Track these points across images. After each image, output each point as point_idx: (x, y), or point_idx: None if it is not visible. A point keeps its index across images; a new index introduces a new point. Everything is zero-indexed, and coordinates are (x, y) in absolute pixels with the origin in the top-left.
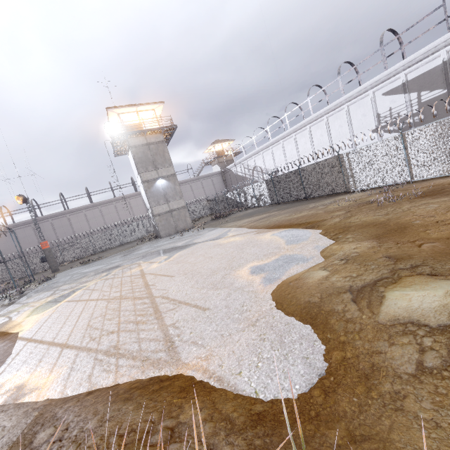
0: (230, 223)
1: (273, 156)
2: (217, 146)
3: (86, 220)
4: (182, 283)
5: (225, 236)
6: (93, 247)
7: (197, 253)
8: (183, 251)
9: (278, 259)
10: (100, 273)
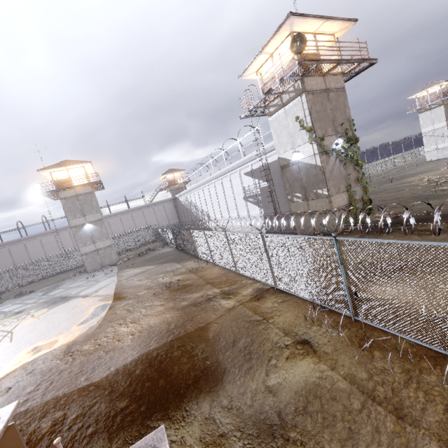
0: (128, 270)
1: (199, 197)
2: (170, 175)
3: (41, 245)
4: (2, 352)
5: (93, 294)
6: (41, 273)
7: (55, 314)
8: (58, 306)
9: (51, 341)
10: (3, 319)
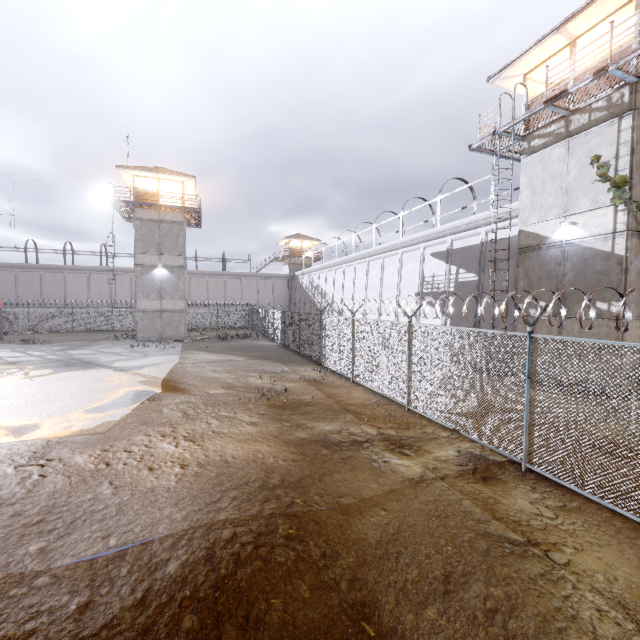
0: (199, 352)
1: (335, 280)
2: (296, 242)
3: (87, 285)
4: None
5: (133, 370)
6: (73, 323)
7: (60, 382)
8: (72, 372)
9: (25, 425)
10: None
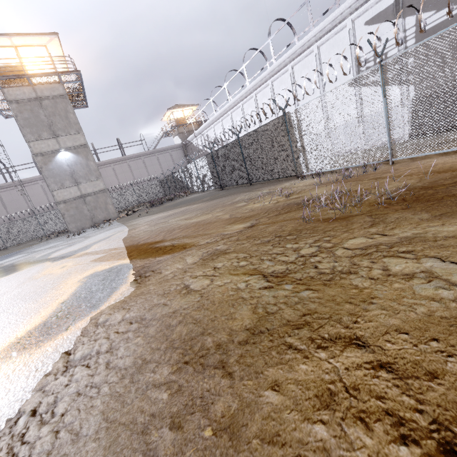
0: (143, 217)
1: (233, 124)
2: (177, 112)
3: (1, 204)
4: None
5: (77, 253)
6: (2, 240)
7: None
8: None
9: None
10: None
